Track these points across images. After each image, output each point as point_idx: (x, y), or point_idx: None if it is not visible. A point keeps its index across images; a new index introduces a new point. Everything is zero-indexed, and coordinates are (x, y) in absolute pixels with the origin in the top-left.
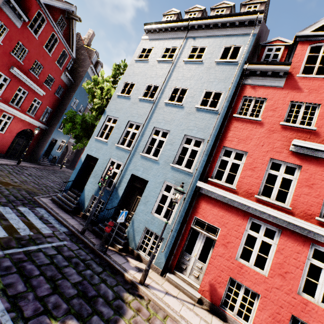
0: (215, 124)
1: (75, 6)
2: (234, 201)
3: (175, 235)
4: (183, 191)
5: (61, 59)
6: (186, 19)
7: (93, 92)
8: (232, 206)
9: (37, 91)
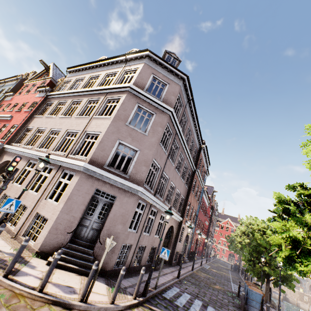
0: None
1: None
2: None
3: None
4: None
5: None
6: (5, 79)
7: None
8: None
9: None
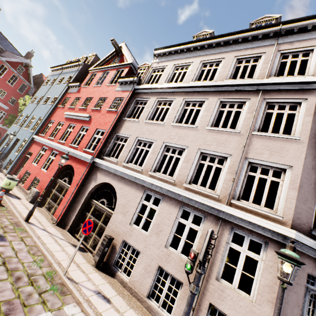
0: (49, 110)
1: (30, 60)
2: (41, 141)
3: (17, 159)
4: (12, 134)
5: (22, 89)
6: (62, 65)
7: (25, 104)
8: (40, 143)
9: (3, 106)
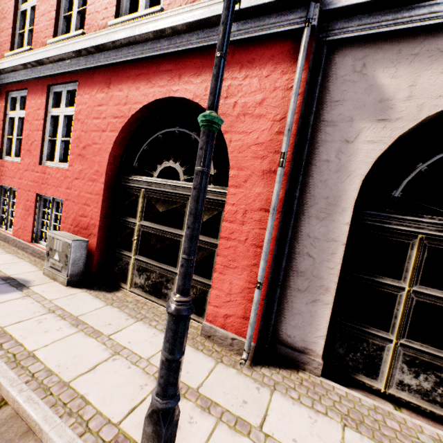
0: None
1: None
2: None
3: None
4: None
5: None
6: None
7: None
8: None
9: None
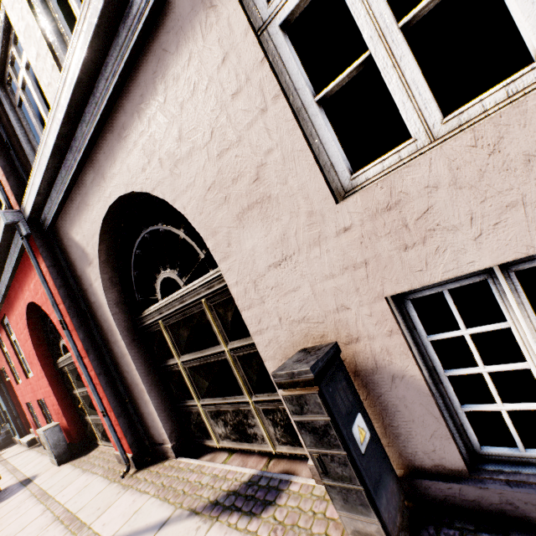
0: None
1: None
2: None
3: (3, 401)
4: None
5: None
6: None
7: None
8: None
9: None
